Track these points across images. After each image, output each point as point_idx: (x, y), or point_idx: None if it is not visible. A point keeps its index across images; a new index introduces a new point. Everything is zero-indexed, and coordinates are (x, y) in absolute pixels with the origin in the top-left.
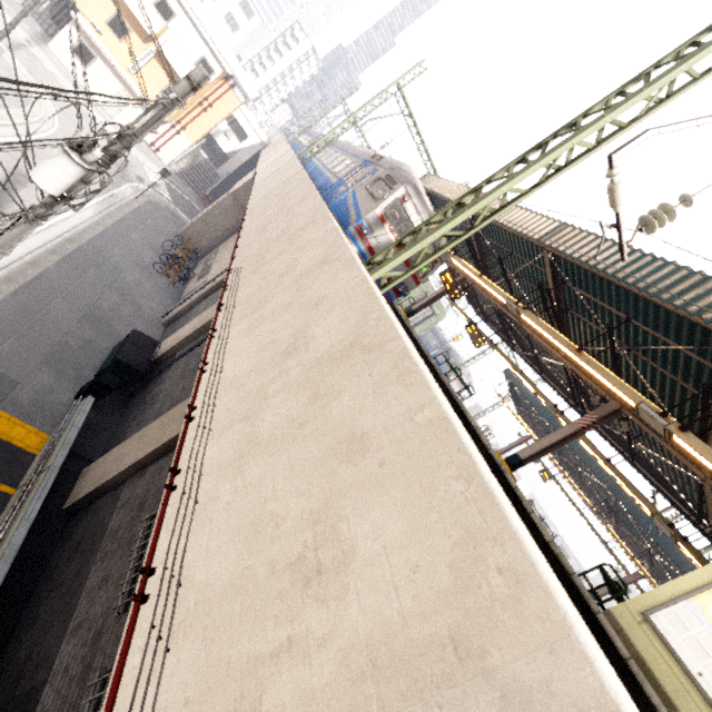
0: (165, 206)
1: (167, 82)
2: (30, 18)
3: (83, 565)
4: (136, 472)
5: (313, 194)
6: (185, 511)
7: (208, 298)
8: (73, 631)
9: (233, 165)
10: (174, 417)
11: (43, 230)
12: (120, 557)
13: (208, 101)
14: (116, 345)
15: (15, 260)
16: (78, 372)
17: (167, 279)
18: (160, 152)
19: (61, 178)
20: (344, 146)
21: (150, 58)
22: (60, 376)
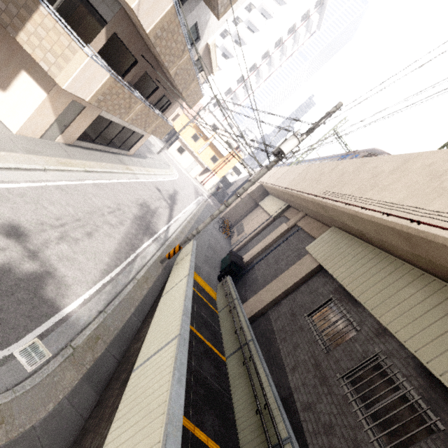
0: (212, 206)
1: (213, 154)
2: (162, 142)
3: (269, 347)
4: (273, 305)
5: (344, 161)
6: (447, 217)
7: (255, 238)
8: (292, 370)
9: (234, 187)
10: (287, 276)
11: (186, 211)
12: (299, 335)
13: (228, 159)
14: (222, 259)
15: (184, 220)
16: (214, 268)
17: (224, 236)
18: (205, 185)
19: (291, 147)
20: (314, 158)
21: (207, 146)
22: (210, 268)
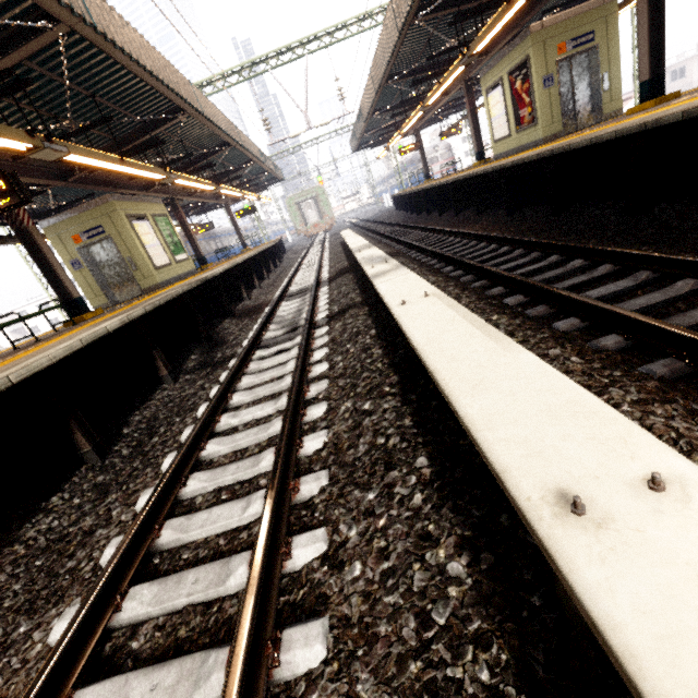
0: None
1: None
2: None
3: None
4: None
5: None
6: None
7: None
8: None
9: None
10: None
11: None
12: None
13: None
14: None
15: None
16: None
17: None
18: None
19: None
20: None
21: None
22: None
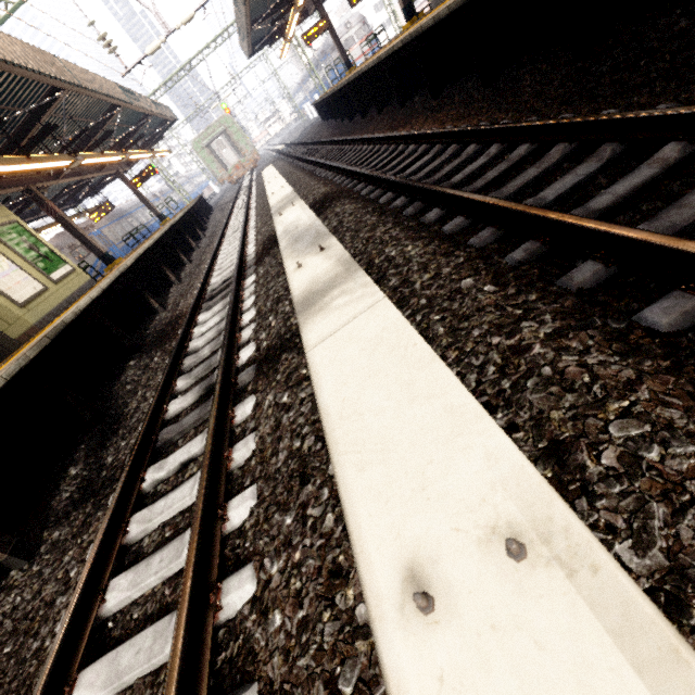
0: None
1: None
2: None
3: None
4: None
5: None
6: None
7: None
8: None
9: None
10: None
11: None
12: None
13: None
14: None
15: None
16: None
17: None
18: None
19: None
20: None
21: None
22: None
